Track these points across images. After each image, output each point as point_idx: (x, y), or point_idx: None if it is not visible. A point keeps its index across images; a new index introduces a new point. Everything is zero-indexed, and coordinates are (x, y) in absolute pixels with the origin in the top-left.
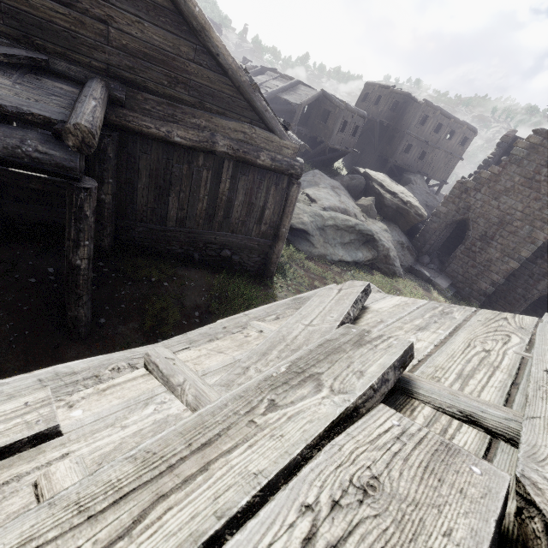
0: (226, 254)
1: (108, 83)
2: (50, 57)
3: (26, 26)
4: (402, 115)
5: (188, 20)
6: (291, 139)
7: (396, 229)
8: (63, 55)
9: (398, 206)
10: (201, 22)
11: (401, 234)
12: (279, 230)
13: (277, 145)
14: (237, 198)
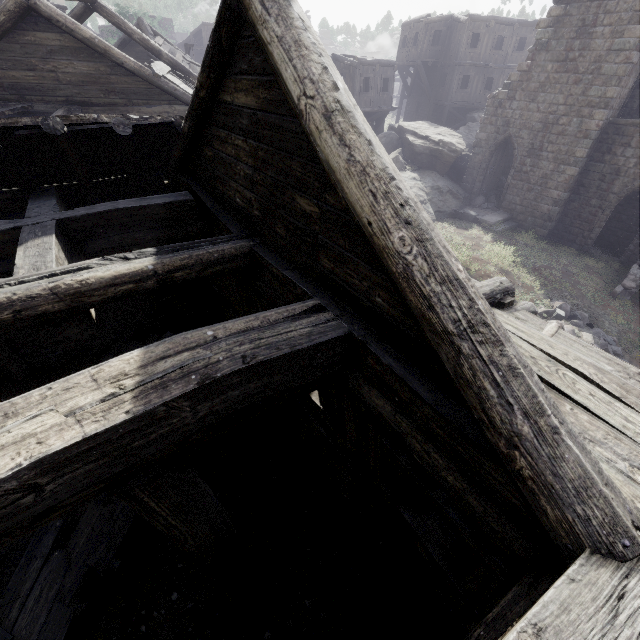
0: None
1: (70, 109)
2: (36, 104)
3: (20, 91)
4: (449, 44)
5: (95, 49)
6: None
7: (430, 175)
8: (42, 100)
9: (430, 150)
10: (103, 47)
11: (437, 179)
12: None
13: None
14: None
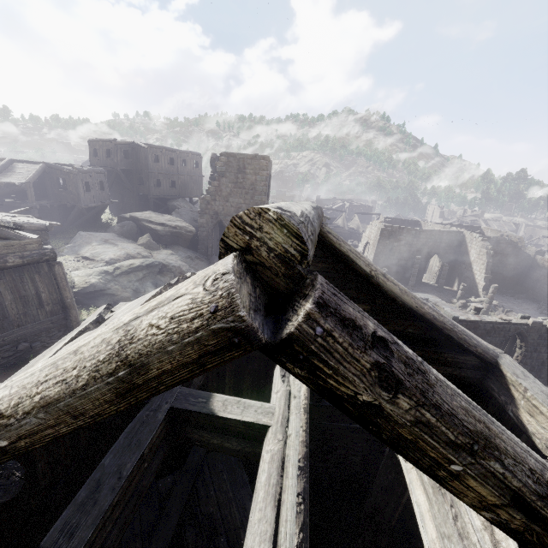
0: (24, 347)
1: None
2: None
3: None
4: (137, 159)
5: None
6: (30, 237)
7: (179, 249)
8: None
9: (171, 232)
10: None
11: (185, 250)
12: (65, 303)
13: (20, 246)
14: (6, 299)
